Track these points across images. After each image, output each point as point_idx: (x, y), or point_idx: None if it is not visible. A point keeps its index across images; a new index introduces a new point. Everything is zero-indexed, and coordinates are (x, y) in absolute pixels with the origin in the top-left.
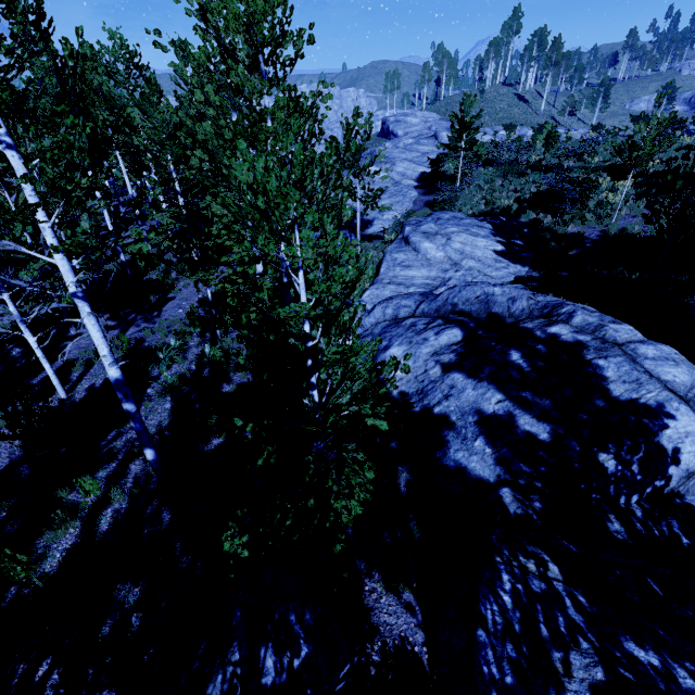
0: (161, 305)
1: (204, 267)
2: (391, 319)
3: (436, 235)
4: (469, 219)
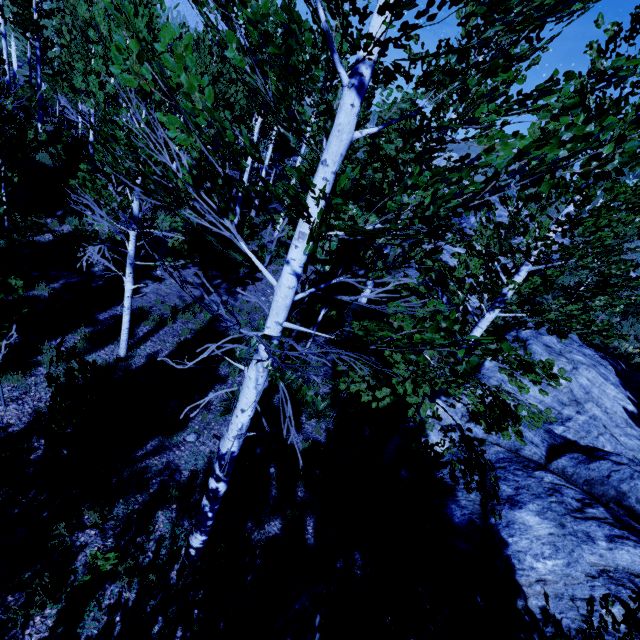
0: (247, 282)
1: (342, 293)
2: (508, 449)
3: (560, 355)
4: (590, 350)
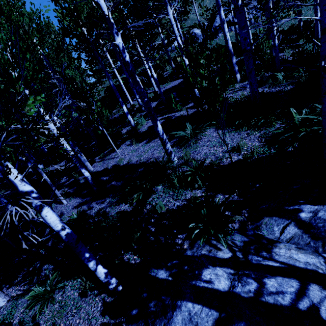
0: None
1: None
2: None
3: None
4: None
